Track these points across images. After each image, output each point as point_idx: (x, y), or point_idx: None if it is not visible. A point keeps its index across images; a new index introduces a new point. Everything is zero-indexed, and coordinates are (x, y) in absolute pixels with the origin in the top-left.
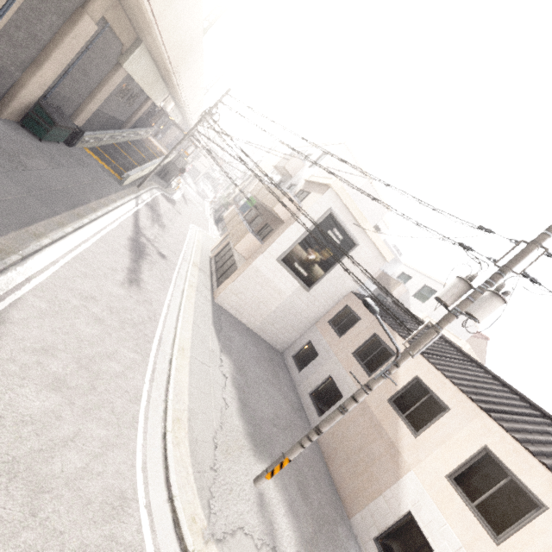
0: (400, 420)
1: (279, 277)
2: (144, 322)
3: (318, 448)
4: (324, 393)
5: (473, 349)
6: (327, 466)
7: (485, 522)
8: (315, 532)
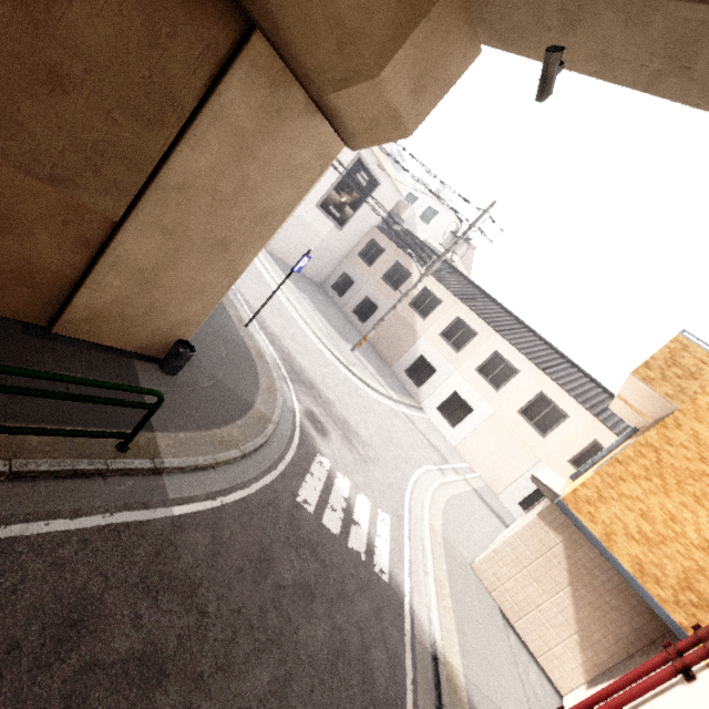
0: (416, 314)
1: (318, 221)
2: (260, 277)
3: (366, 342)
4: (364, 309)
5: (463, 259)
6: (373, 349)
7: (454, 348)
8: (379, 370)
